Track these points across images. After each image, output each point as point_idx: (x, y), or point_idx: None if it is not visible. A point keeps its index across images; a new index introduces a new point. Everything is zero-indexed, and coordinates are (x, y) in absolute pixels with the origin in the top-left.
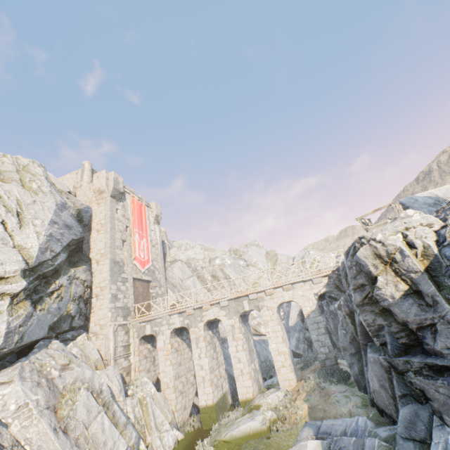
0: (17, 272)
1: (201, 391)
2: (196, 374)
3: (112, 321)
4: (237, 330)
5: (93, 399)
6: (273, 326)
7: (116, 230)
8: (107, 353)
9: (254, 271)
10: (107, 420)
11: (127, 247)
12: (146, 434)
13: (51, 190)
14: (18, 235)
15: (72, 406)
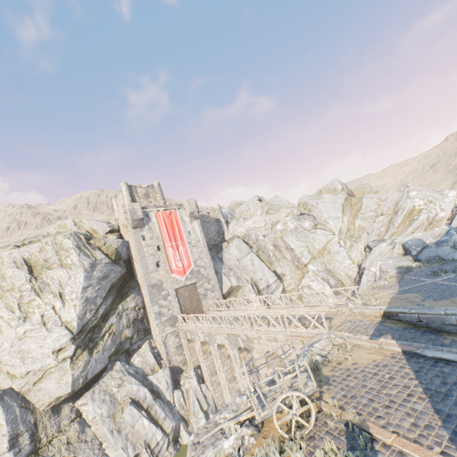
0: (68, 342)
1: (225, 394)
2: (220, 381)
3: (161, 333)
4: (238, 360)
5: (135, 409)
6: (263, 370)
7: (147, 257)
8: (163, 355)
9: (322, 234)
10: (146, 421)
11: (163, 265)
12: (189, 416)
13: (80, 259)
14: (63, 313)
15: (122, 414)
